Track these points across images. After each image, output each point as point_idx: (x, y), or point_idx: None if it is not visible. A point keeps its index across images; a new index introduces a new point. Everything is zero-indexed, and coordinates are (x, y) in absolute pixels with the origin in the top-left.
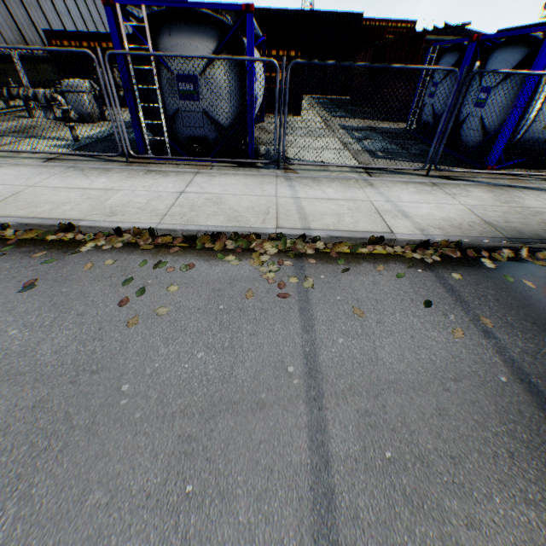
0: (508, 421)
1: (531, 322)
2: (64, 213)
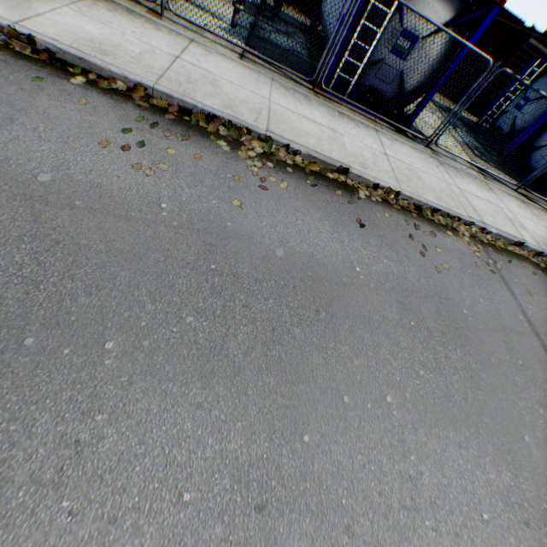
0: None
1: None
2: (331, 153)
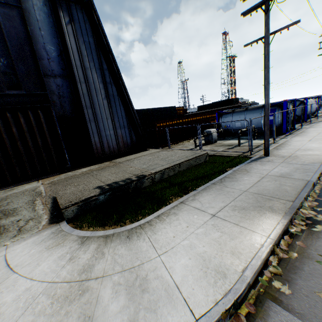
0: None
1: None
2: None
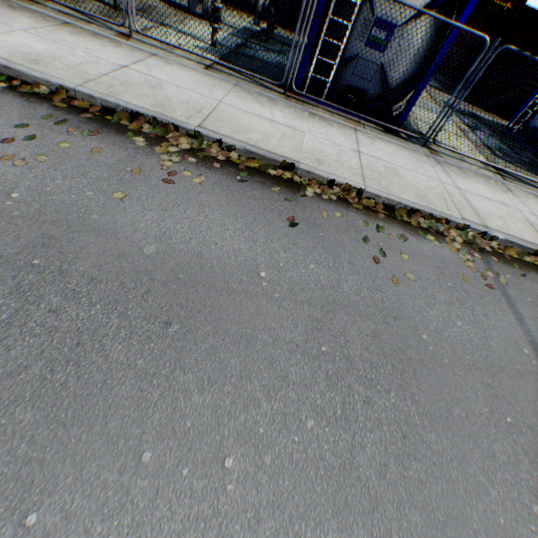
0: None
1: None
2: (277, 148)
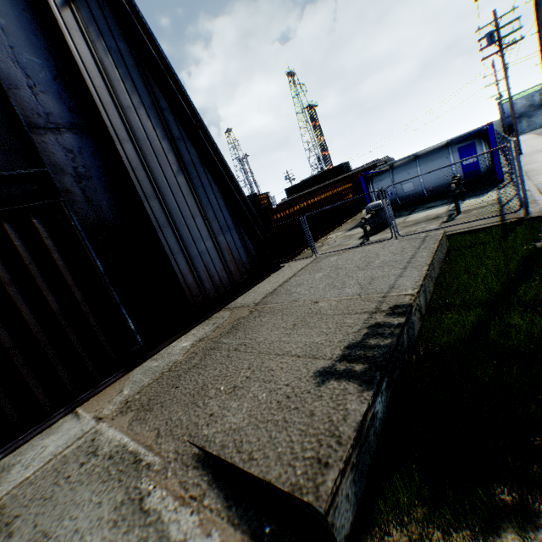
0: None
1: None
2: None
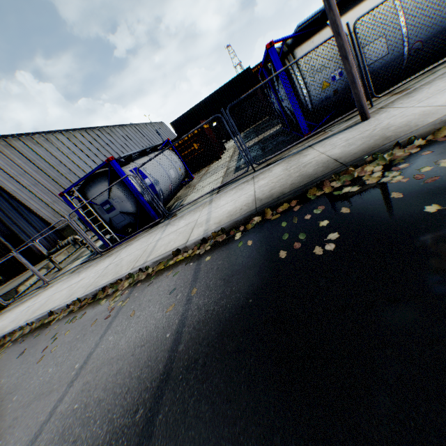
0: (145, 366)
1: (224, 278)
2: (54, 305)
